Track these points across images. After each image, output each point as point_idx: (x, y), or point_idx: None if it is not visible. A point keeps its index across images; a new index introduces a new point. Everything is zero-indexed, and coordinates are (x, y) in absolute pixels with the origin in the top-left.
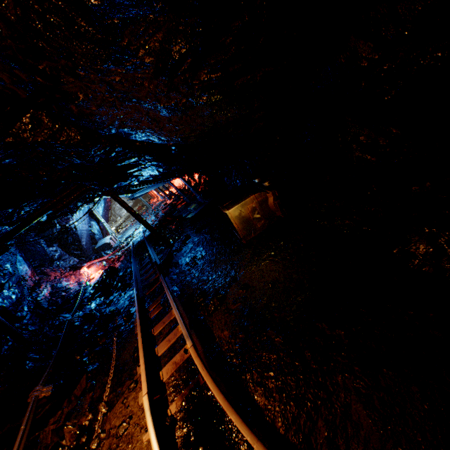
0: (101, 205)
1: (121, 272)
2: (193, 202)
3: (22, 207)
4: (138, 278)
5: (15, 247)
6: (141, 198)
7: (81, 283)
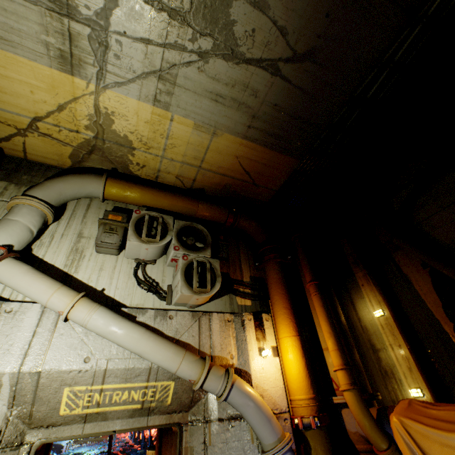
0: None
1: None
2: (145, 449)
3: None
4: None
5: None
6: None
7: None
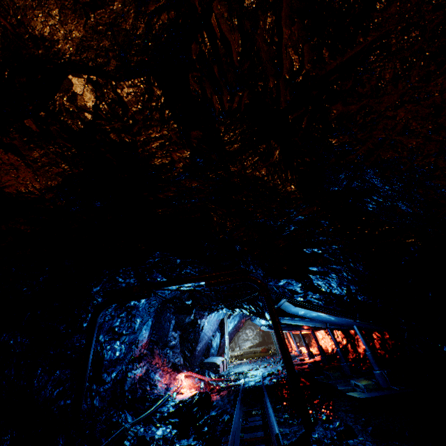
0: (234, 321)
1: (214, 410)
2: (358, 376)
3: (187, 265)
4: (235, 440)
5: (155, 308)
6: (274, 338)
7: (168, 389)
